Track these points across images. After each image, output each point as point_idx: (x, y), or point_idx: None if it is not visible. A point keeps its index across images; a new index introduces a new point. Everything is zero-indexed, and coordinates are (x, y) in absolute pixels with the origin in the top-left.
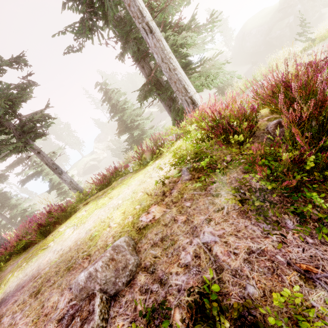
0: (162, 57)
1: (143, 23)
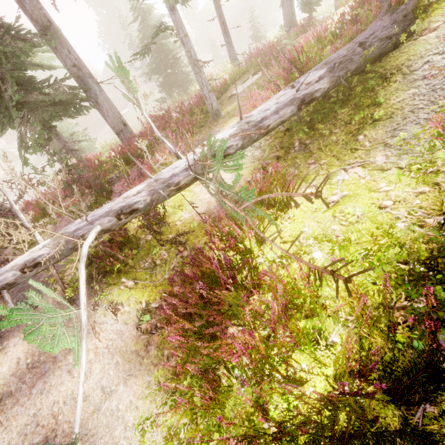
0: None
1: None
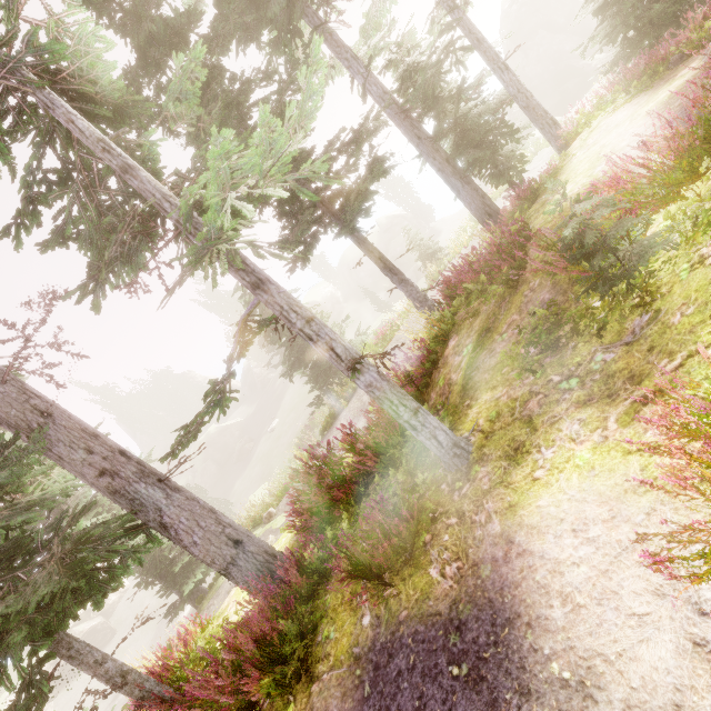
0: (518, 88)
1: (499, 63)
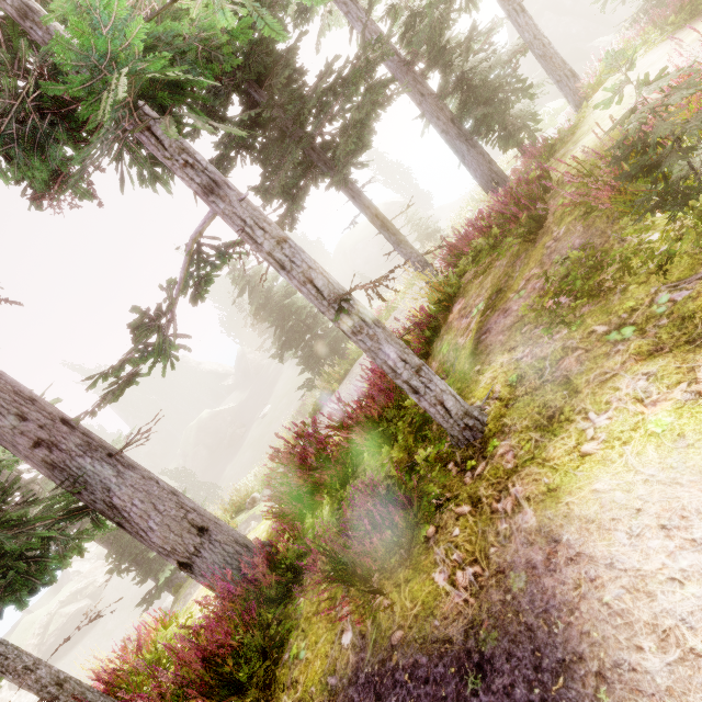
0: (535, 34)
1: (514, 4)
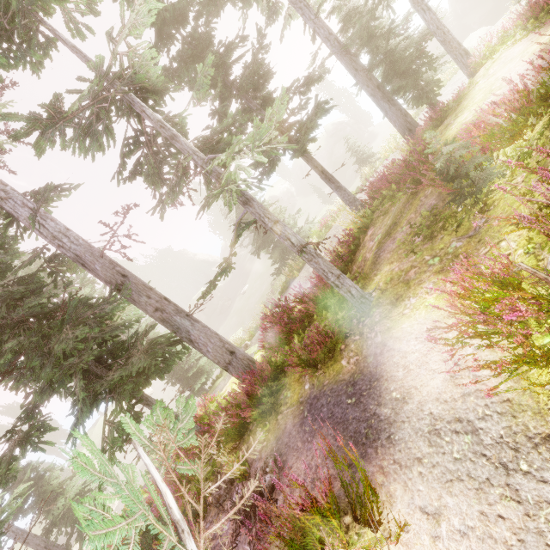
0: (437, 25)
1: (422, 5)
